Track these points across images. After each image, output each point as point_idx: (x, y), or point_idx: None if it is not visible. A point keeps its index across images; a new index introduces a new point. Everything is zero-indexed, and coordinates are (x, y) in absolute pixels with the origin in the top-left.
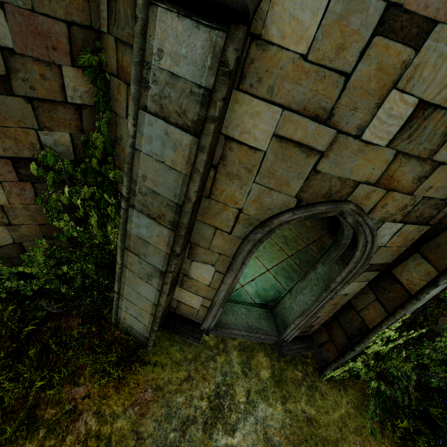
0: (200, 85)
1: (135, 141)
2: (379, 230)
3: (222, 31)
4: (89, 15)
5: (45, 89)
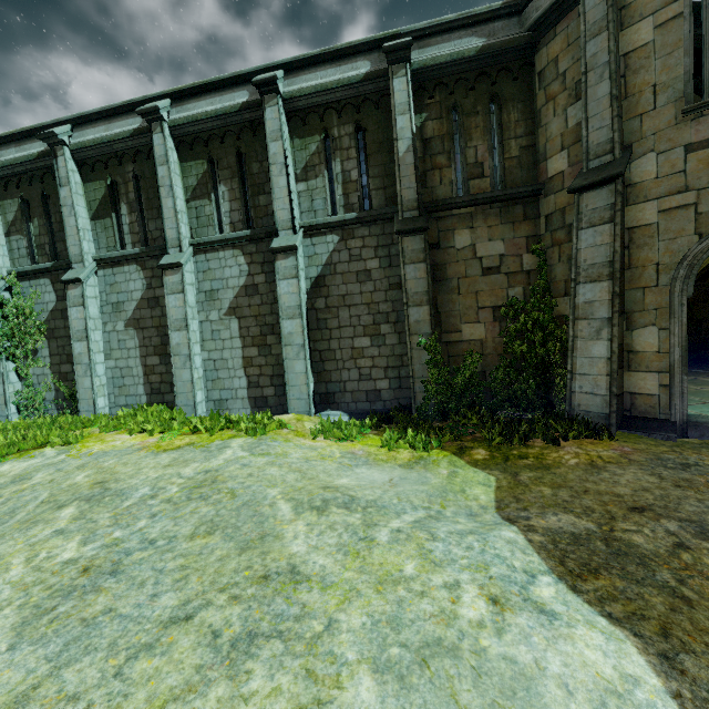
0: (608, 204)
1: (577, 246)
2: None
3: (612, 185)
4: (535, 231)
5: (513, 267)
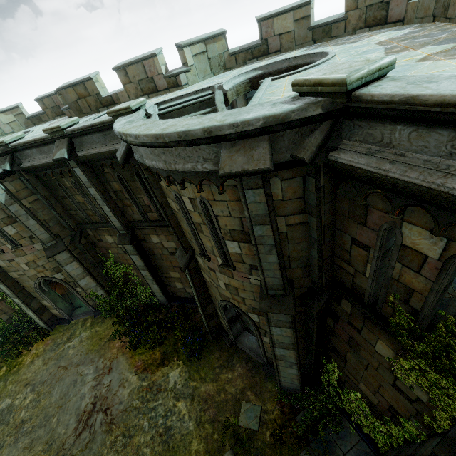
0: None
1: (0, 287)
2: (56, 277)
3: None
4: None
5: None
